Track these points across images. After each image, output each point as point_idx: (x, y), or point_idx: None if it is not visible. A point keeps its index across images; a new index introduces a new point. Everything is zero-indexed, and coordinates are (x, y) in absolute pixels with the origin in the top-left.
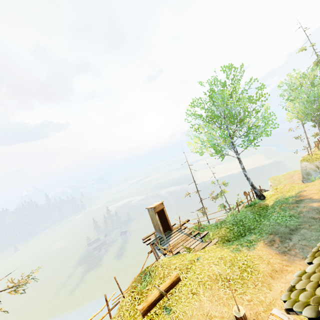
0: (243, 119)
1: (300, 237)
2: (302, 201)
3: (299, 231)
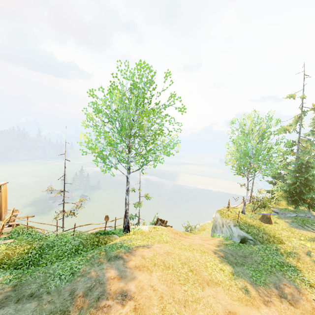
0: (132, 136)
1: (8, 313)
2: (117, 260)
3: (29, 302)
